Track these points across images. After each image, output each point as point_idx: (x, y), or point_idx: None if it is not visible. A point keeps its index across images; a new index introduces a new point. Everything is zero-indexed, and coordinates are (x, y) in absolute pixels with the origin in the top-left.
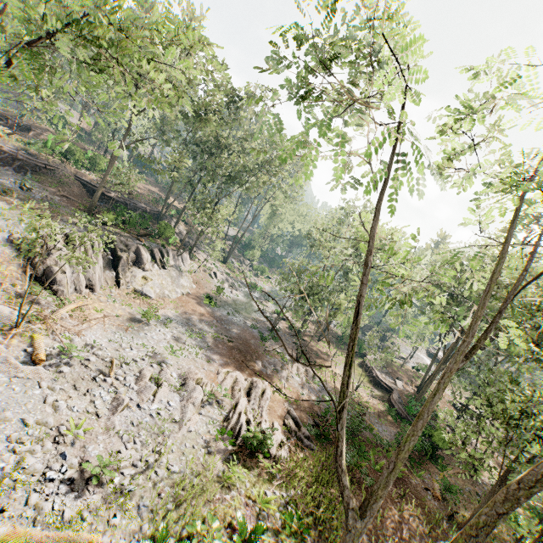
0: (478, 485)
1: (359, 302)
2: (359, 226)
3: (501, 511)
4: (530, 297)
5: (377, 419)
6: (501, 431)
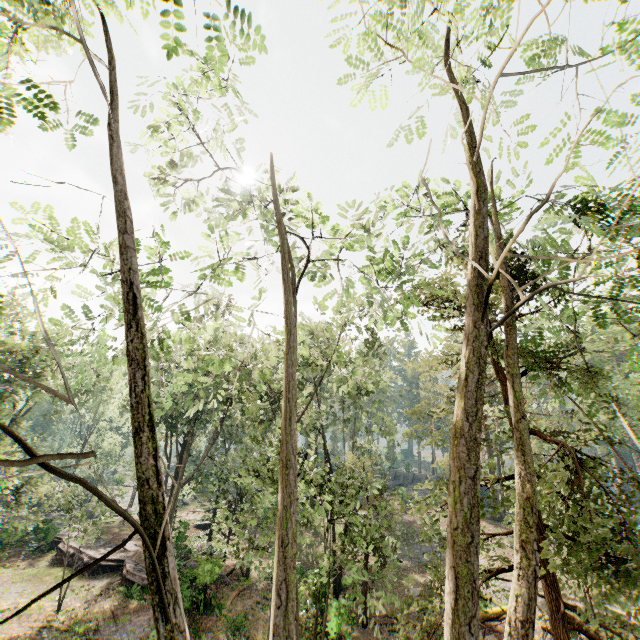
0: (254, 593)
1: (132, 281)
2: (4, 327)
3: (471, 472)
4: (247, 360)
5: (114, 624)
6: (270, 500)
